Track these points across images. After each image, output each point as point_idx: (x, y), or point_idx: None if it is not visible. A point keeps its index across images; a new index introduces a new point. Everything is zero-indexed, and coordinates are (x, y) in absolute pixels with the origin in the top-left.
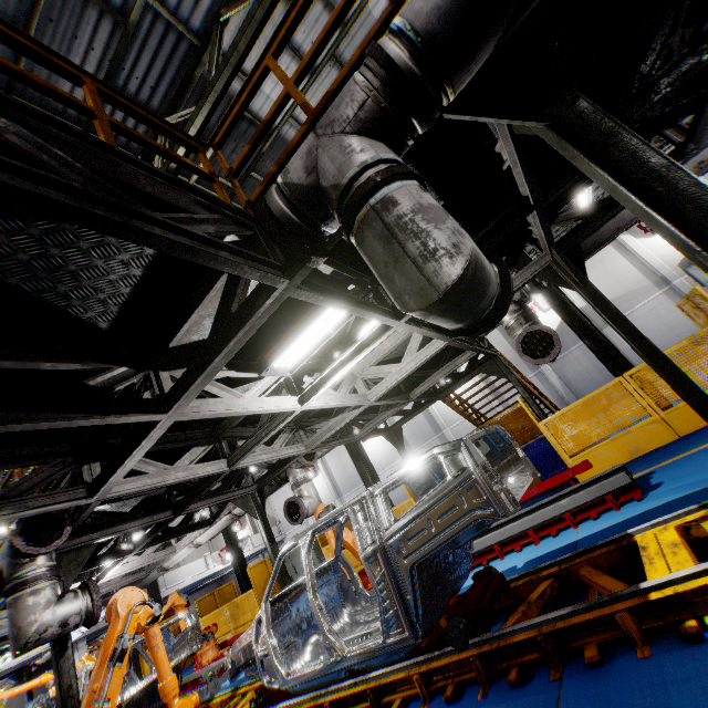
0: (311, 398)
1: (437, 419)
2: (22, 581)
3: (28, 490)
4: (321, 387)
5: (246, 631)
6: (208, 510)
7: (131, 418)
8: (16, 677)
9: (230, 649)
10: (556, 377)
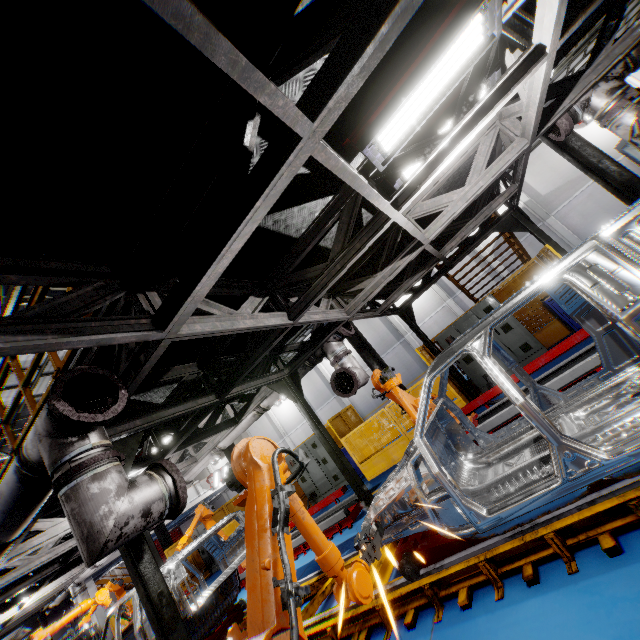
0: (412, 197)
1: (398, 327)
2: (74, 465)
3: (71, 312)
4: (427, 177)
5: (390, 482)
6: (231, 410)
7: (277, 99)
8: (29, 624)
9: (370, 510)
10: (506, 271)
